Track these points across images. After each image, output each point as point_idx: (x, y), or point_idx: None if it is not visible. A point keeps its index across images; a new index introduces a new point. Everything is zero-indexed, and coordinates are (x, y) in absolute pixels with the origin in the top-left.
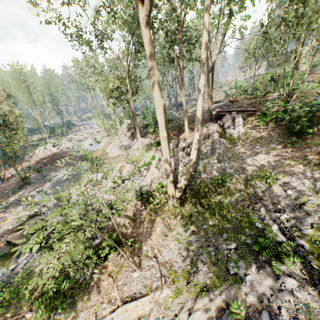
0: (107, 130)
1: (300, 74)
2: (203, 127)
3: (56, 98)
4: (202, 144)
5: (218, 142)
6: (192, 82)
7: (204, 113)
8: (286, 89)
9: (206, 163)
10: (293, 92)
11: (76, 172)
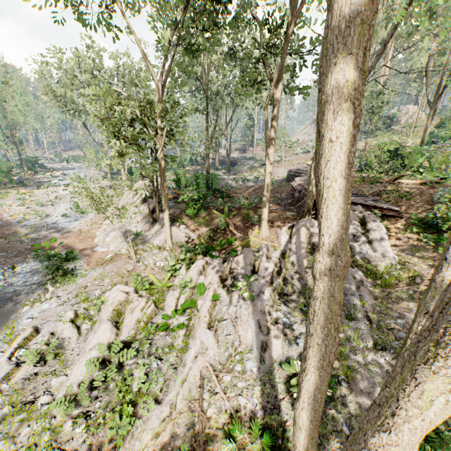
0: (99, 207)
1: (444, 155)
2: (299, 226)
3: (13, 115)
4: (308, 271)
5: (351, 279)
6: (249, 132)
7: (276, 186)
8: (426, 175)
9: (341, 342)
10: (436, 183)
11: (10, 289)
